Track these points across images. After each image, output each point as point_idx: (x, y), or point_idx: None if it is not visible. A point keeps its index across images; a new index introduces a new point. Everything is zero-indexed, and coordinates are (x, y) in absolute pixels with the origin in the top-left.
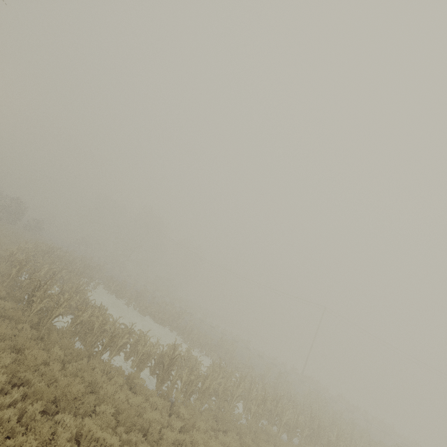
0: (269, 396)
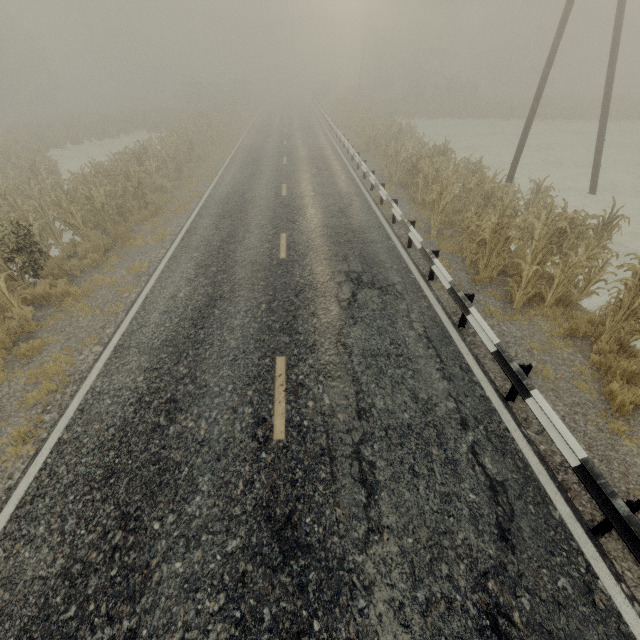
0: (3, 166)
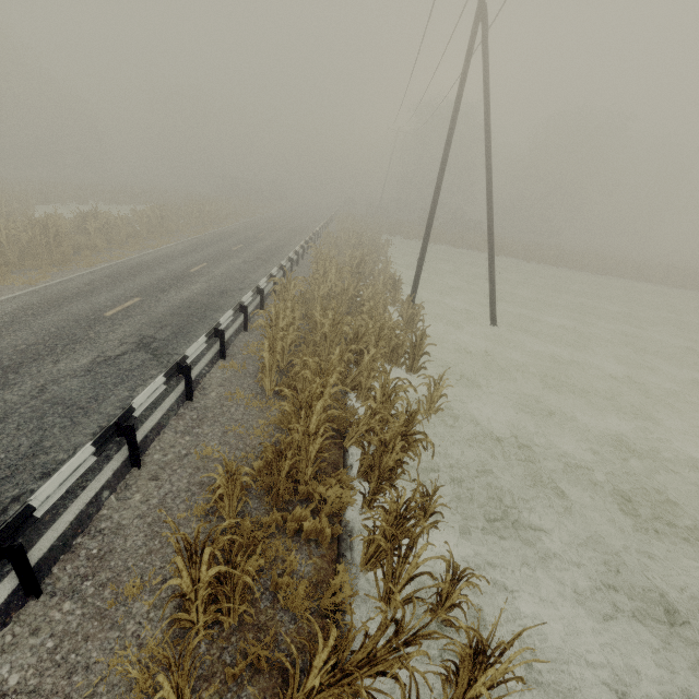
0: None
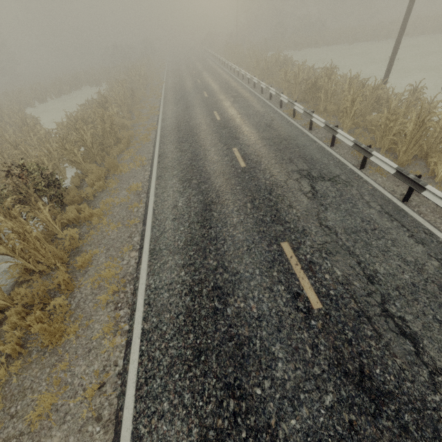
0: (1, 125)
